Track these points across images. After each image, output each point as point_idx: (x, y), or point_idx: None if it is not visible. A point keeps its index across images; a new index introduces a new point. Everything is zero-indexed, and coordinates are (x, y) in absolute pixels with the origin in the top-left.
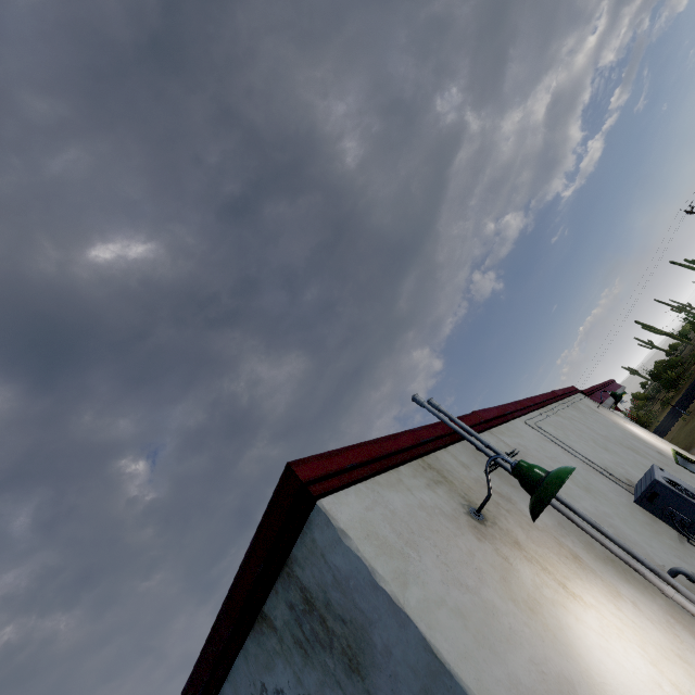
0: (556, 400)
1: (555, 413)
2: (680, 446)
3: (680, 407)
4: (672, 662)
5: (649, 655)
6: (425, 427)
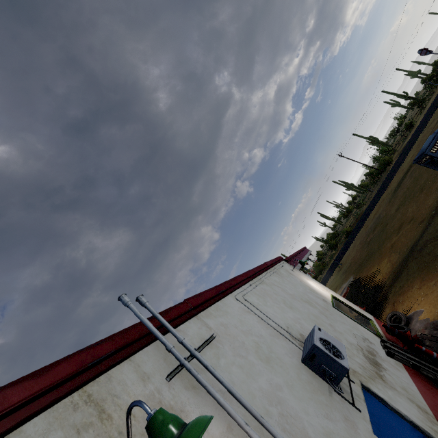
0: (265, 270)
1: (262, 281)
2: (337, 283)
3: (337, 260)
4: None
5: None
6: (110, 337)
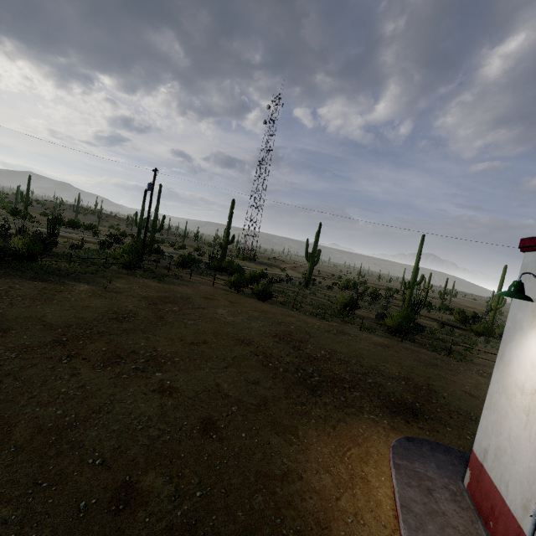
0: None
1: None
2: None
3: None
4: None
5: None
6: None
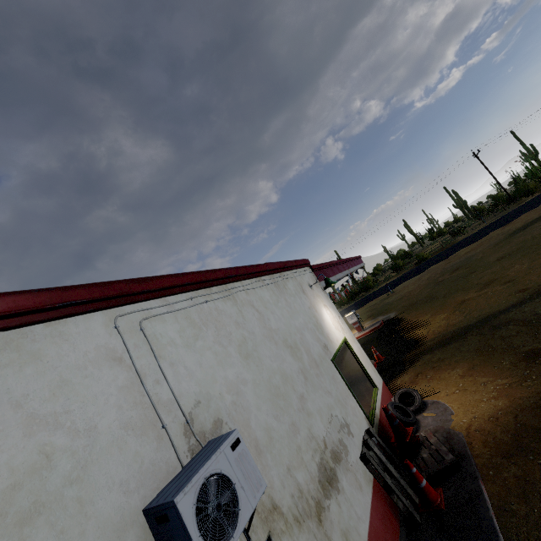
0: (257, 275)
1: (229, 295)
2: (375, 311)
3: (392, 285)
4: None
5: None
6: None
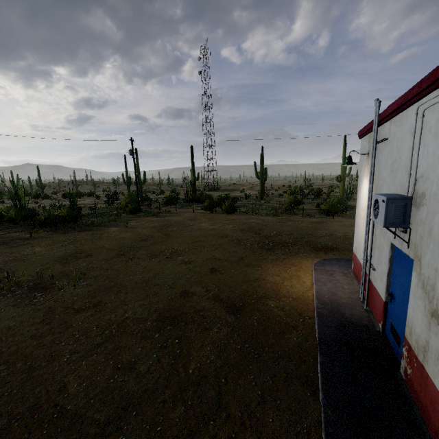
0: None
1: None
2: None
3: None
4: (367, 196)
5: (366, 192)
6: (371, 122)
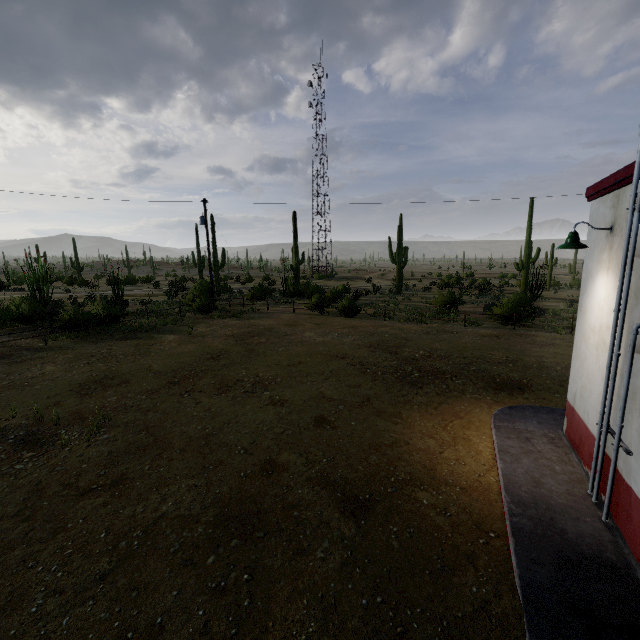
0: None
1: None
2: None
3: None
4: (607, 307)
5: (605, 299)
6: (625, 168)
